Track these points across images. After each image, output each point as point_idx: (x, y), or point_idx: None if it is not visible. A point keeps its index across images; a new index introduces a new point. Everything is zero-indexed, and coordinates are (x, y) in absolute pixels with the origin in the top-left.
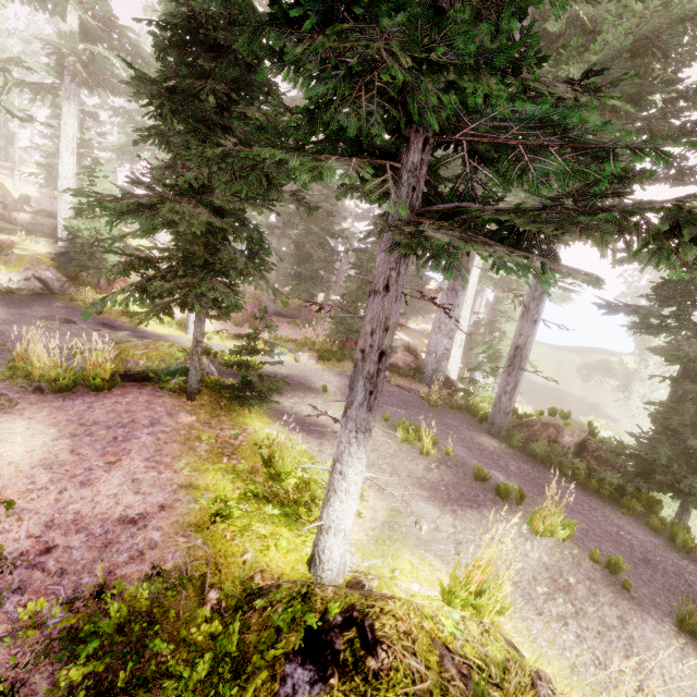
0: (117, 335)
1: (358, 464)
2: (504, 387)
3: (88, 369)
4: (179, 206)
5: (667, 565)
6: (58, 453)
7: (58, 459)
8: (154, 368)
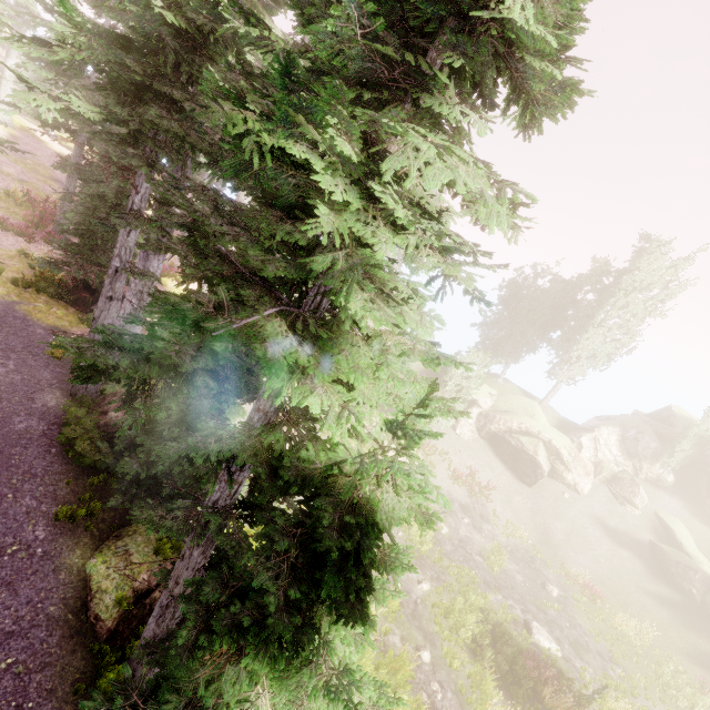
0: None
1: None
2: None
3: None
4: None
5: (2, 527)
6: None
7: None
8: None
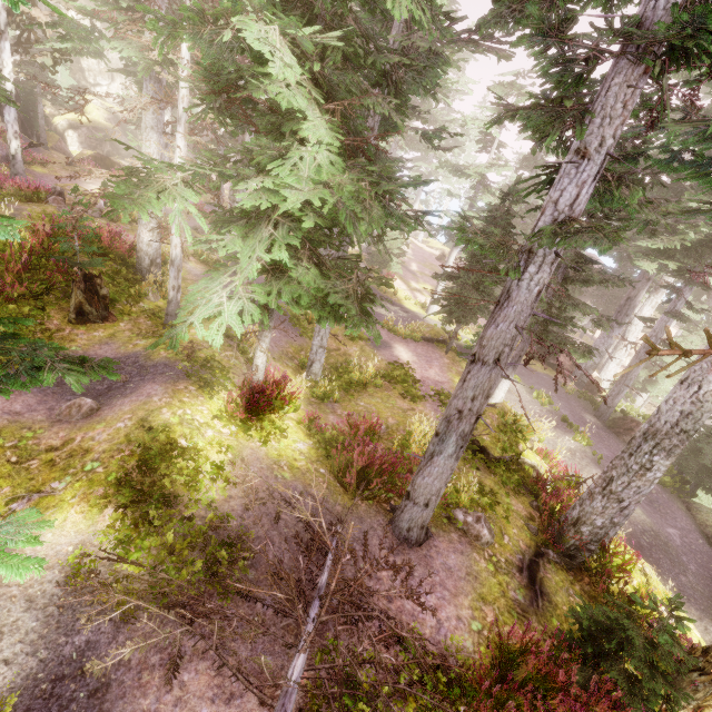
0: (395, 309)
1: (506, 383)
2: (611, 392)
3: (413, 333)
4: (470, 294)
5: None
6: (415, 360)
7: (416, 361)
8: (432, 337)
